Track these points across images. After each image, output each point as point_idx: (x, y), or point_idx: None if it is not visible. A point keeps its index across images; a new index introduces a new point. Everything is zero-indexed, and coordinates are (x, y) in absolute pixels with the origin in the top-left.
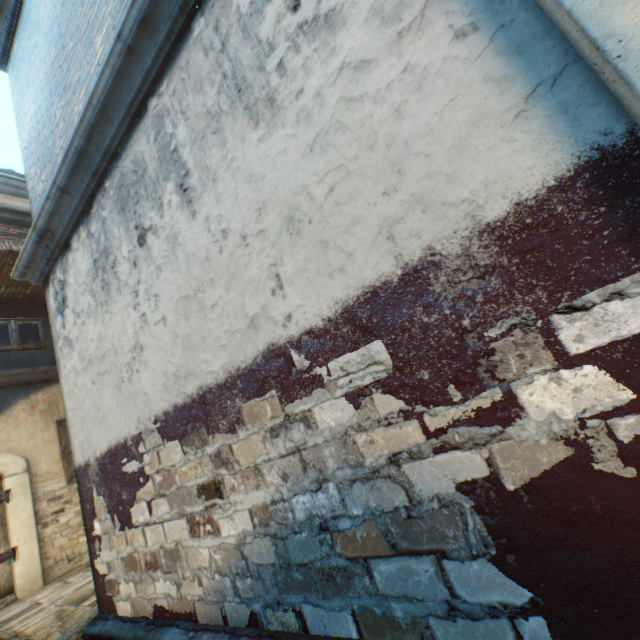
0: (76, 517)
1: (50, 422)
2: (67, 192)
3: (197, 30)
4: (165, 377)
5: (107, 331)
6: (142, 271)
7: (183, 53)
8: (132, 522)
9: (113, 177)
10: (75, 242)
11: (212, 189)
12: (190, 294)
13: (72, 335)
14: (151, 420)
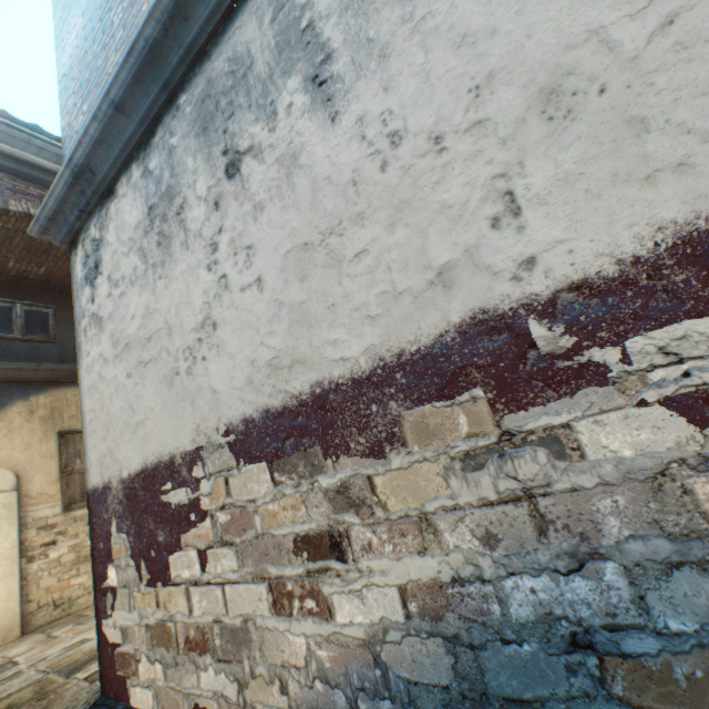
0: (70, 553)
1: (50, 432)
2: (122, 111)
3: None
4: (251, 367)
5: (159, 303)
6: (227, 214)
7: None
8: (169, 576)
9: (193, 88)
10: (122, 186)
11: (375, 72)
12: (313, 240)
13: (103, 311)
14: (219, 430)
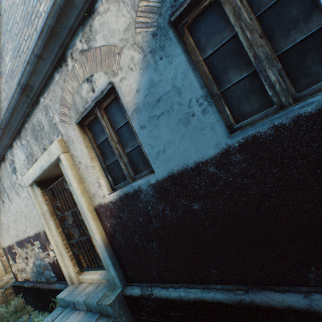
0: None
1: None
2: None
3: (3, 165)
4: (15, 234)
5: (1, 218)
6: (5, 209)
7: (1, 167)
8: (17, 262)
9: None
10: None
11: (14, 201)
12: (15, 220)
13: None
14: (15, 242)
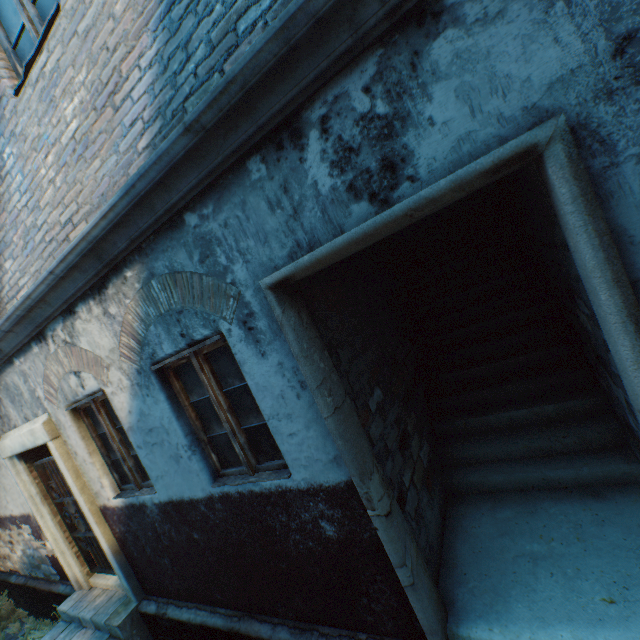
0: None
1: None
2: None
3: None
4: None
5: None
6: None
7: None
8: None
9: None
10: None
11: None
12: None
13: None
14: None
